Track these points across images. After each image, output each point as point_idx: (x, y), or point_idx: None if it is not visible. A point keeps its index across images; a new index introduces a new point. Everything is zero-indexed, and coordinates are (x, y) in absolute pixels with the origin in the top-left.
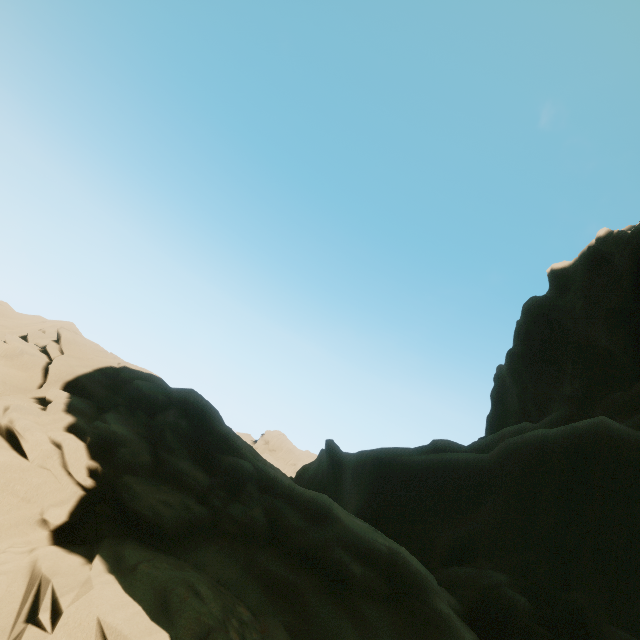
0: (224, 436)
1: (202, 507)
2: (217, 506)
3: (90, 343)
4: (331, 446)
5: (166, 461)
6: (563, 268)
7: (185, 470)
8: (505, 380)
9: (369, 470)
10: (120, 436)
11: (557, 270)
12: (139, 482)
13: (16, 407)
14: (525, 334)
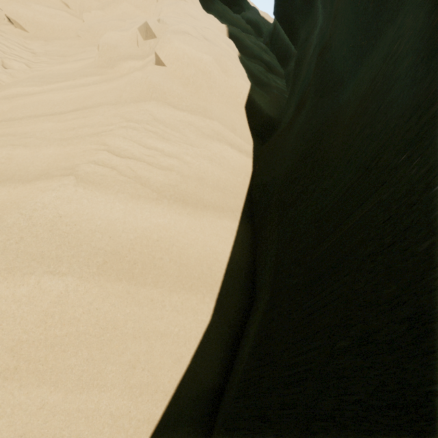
0: (237, 2)
1: None
2: None
3: None
4: None
5: None
6: None
7: None
8: None
9: None
10: None
11: None
12: None
13: None
14: None
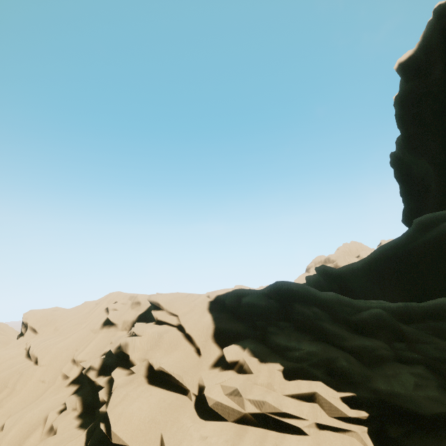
0: (338, 301)
1: (418, 367)
2: (417, 358)
3: (173, 295)
4: (326, 269)
5: (357, 349)
6: (410, 57)
7: (373, 346)
8: (404, 160)
9: (390, 266)
10: (321, 353)
11: (405, 61)
12: (387, 384)
13: (241, 390)
14: (413, 117)
